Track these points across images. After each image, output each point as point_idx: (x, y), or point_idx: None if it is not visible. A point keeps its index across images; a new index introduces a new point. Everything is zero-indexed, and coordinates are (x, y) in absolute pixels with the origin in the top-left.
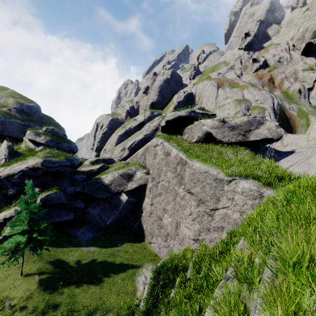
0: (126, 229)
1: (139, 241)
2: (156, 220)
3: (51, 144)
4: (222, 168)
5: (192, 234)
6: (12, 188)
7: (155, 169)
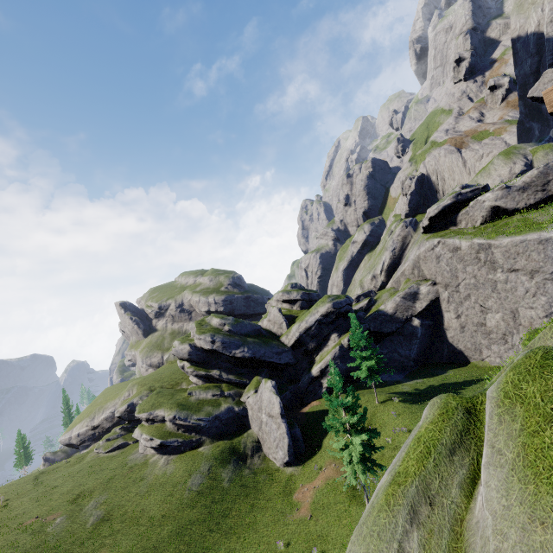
0: (434, 363)
1: (464, 365)
2: (476, 331)
3: (305, 297)
4: (541, 230)
5: (541, 311)
6: (311, 342)
7: (445, 273)
